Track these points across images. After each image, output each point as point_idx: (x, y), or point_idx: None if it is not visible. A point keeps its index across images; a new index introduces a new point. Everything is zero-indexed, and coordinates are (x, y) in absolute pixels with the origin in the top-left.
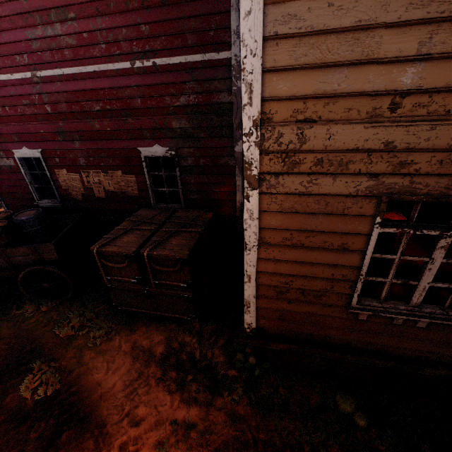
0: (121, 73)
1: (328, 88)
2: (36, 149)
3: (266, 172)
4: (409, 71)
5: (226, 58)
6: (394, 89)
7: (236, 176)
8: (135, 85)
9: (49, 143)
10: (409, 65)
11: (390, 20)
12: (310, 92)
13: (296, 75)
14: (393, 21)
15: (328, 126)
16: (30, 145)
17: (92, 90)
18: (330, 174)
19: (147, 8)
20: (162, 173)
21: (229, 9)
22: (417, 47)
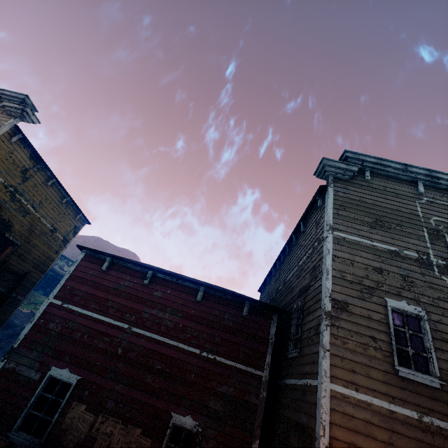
0: (191, 353)
1: (358, 442)
2: (77, 374)
3: None
4: None
5: (259, 374)
6: None
7: None
8: (196, 364)
9: (95, 374)
10: (387, 445)
11: (375, 422)
12: (350, 441)
13: (343, 429)
14: (376, 423)
15: None
16: (73, 369)
17: (164, 354)
18: None
19: (223, 331)
20: (178, 447)
21: (266, 352)
22: (387, 438)
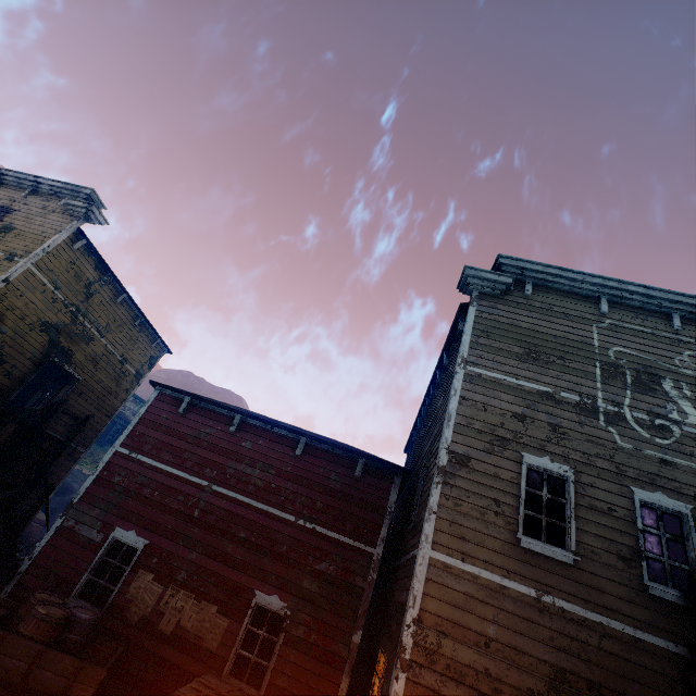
0: (284, 520)
1: (454, 617)
2: (144, 538)
3: (414, 660)
4: (491, 627)
5: (370, 551)
6: (485, 633)
7: (344, 673)
8: (289, 535)
9: (165, 539)
10: (490, 623)
11: (480, 598)
12: (445, 615)
13: (438, 602)
14: (481, 599)
15: (453, 641)
16: (141, 532)
17: (250, 519)
18: (455, 680)
19: (327, 495)
20: (261, 631)
21: (382, 524)
22: (492, 616)
